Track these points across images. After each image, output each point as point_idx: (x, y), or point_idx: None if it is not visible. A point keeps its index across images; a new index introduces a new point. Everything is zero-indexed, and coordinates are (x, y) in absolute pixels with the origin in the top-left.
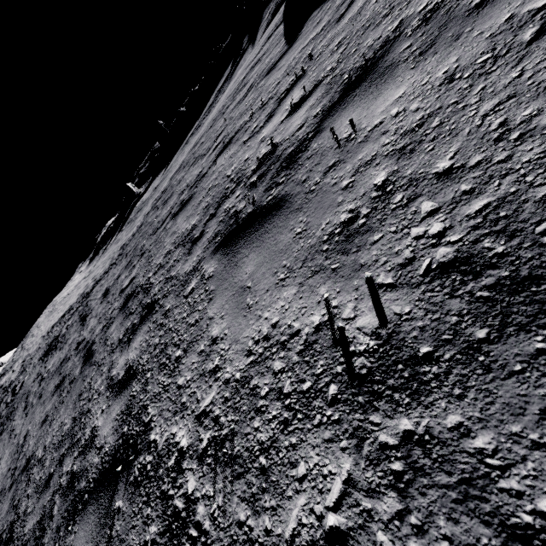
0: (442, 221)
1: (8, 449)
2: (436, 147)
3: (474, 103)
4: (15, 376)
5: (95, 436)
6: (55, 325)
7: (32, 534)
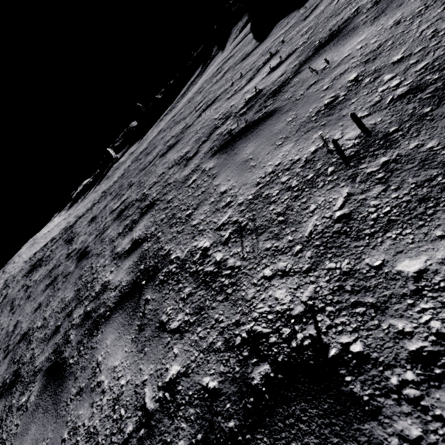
0: (398, 79)
1: None
2: (391, 52)
3: (415, 28)
4: None
5: (107, 285)
6: (38, 252)
7: (46, 361)
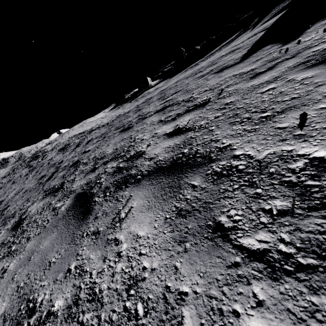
0: None
1: (19, 187)
2: None
3: None
4: (49, 149)
5: None
6: (75, 136)
7: None
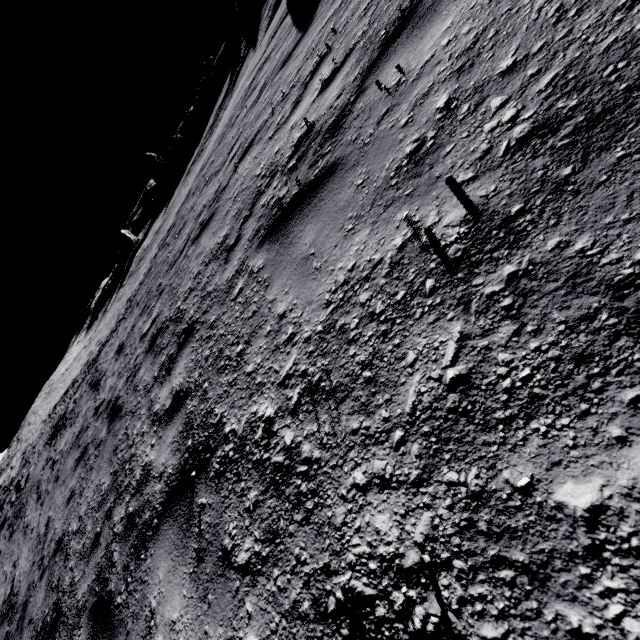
0: (513, 107)
1: (26, 545)
2: (496, 52)
3: (528, 3)
4: (16, 472)
5: (149, 470)
6: (58, 404)
7: (90, 593)
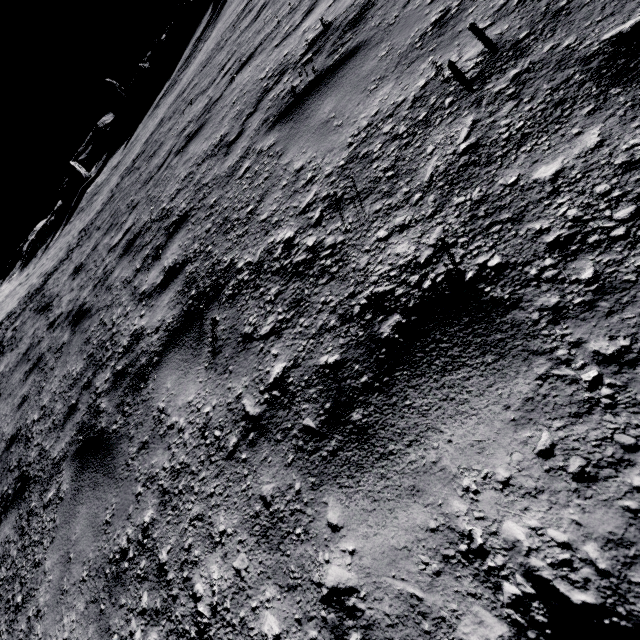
0: None
1: None
2: None
3: None
4: None
5: (141, 332)
6: None
7: (71, 445)
